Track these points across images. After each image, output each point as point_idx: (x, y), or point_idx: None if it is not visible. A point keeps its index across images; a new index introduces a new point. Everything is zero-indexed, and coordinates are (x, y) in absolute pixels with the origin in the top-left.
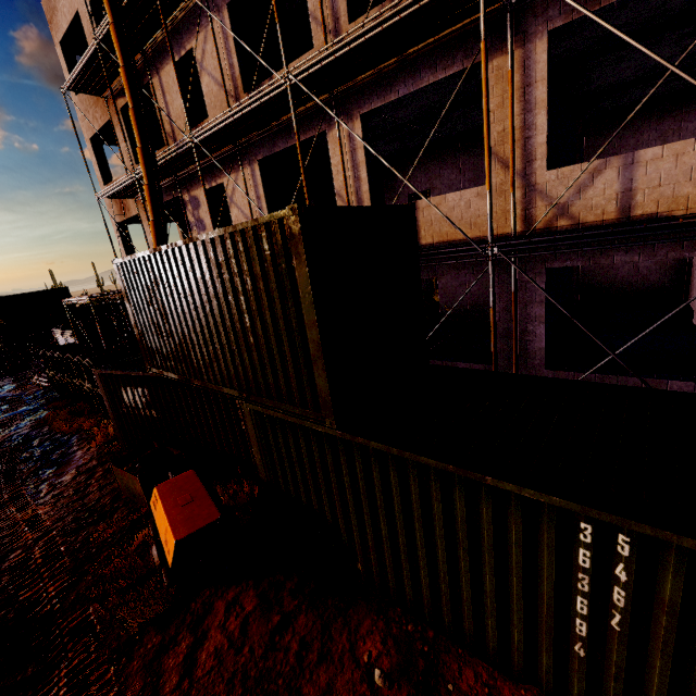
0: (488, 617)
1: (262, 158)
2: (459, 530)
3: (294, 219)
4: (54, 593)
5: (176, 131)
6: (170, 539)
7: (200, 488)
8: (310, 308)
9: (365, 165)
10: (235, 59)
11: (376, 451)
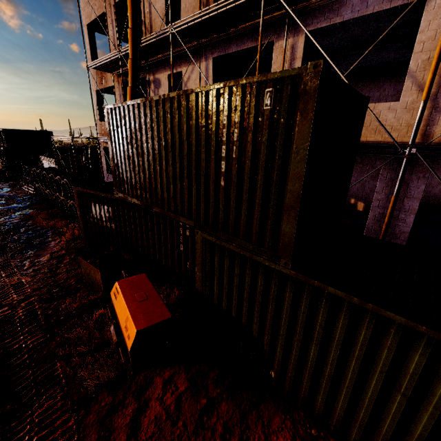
0: None
1: (217, 56)
2: (405, 379)
3: (313, 75)
4: (31, 346)
5: (153, 26)
6: (130, 327)
7: (152, 290)
8: (300, 162)
9: None
10: None
11: (331, 296)
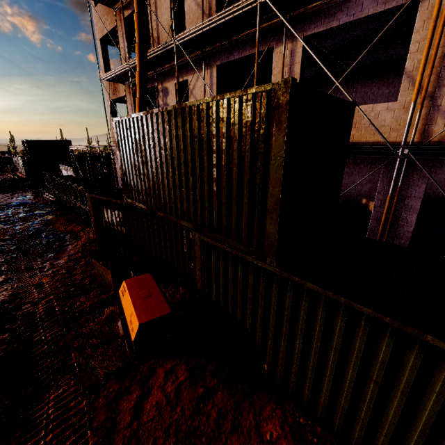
0: (381, 435)
1: (220, 63)
2: (376, 367)
3: (284, 90)
4: (50, 338)
5: (161, 38)
6: (134, 321)
7: (156, 288)
8: (278, 169)
9: (299, 77)
10: None
11: (310, 291)
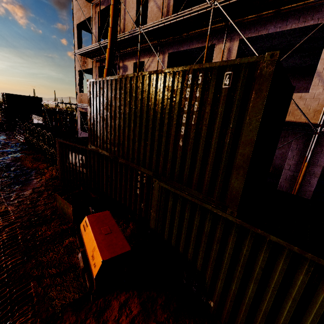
0: None
1: (171, 52)
2: None
3: (269, 62)
4: (10, 266)
5: (126, 28)
6: (97, 257)
7: (115, 225)
8: (252, 131)
9: None
10: None
11: (272, 243)
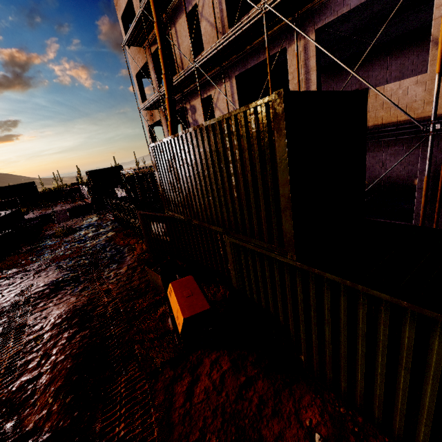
0: (422, 425)
1: (238, 74)
2: (403, 353)
3: (279, 101)
4: (118, 333)
5: (184, 62)
6: (180, 316)
7: (196, 288)
8: (284, 170)
9: (316, 69)
10: (224, 5)
11: (330, 281)
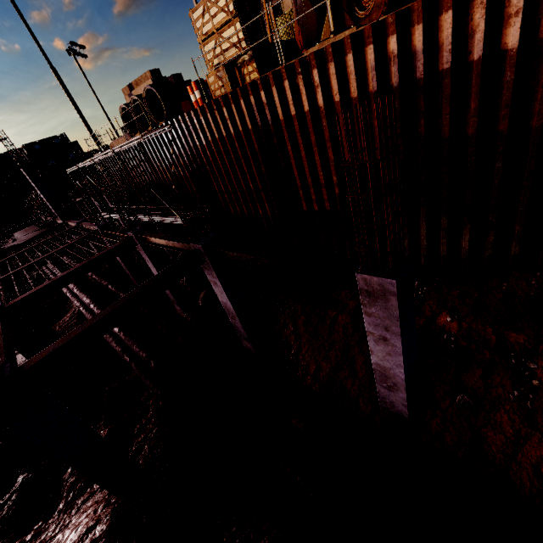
0: None
1: None
2: None
3: None
4: None
5: None
6: None
7: None
8: None
9: None
10: None
11: None
